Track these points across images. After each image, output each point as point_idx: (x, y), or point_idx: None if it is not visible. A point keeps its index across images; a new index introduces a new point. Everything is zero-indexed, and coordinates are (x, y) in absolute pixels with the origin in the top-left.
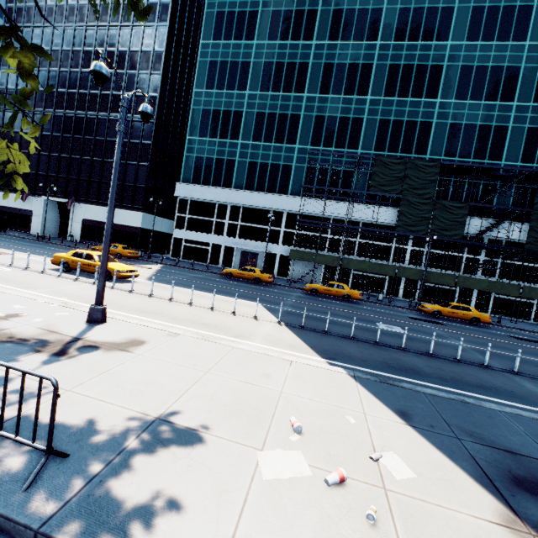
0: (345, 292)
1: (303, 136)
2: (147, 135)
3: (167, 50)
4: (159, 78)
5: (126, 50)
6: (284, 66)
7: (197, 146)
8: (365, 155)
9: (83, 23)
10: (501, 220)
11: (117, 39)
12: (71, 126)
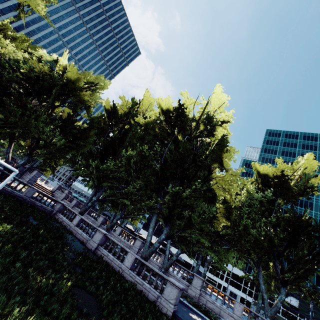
0: None
1: None
2: None
3: None
4: None
5: None
6: None
7: None
8: None
9: None
10: None
11: None
12: None
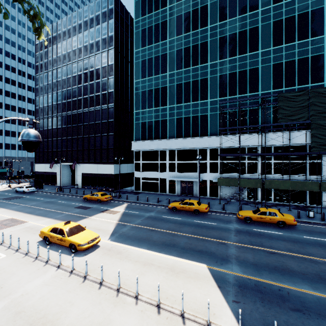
0: (278, 218)
1: (212, 92)
2: (110, 116)
3: (116, 62)
4: (113, 80)
5: (93, 69)
6: (190, 49)
7: (141, 116)
8: (268, 95)
9: (70, 61)
10: None
11: (88, 64)
12: (71, 120)
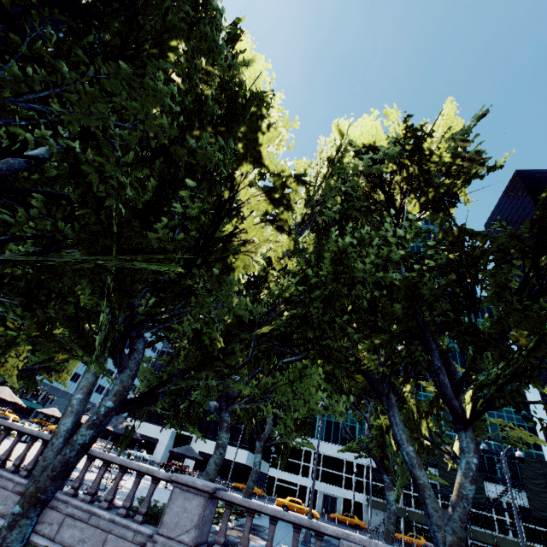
0: (422, 542)
1: None
2: None
3: None
4: None
5: None
6: None
7: None
8: None
9: None
10: (507, 488)
11: None
12: None
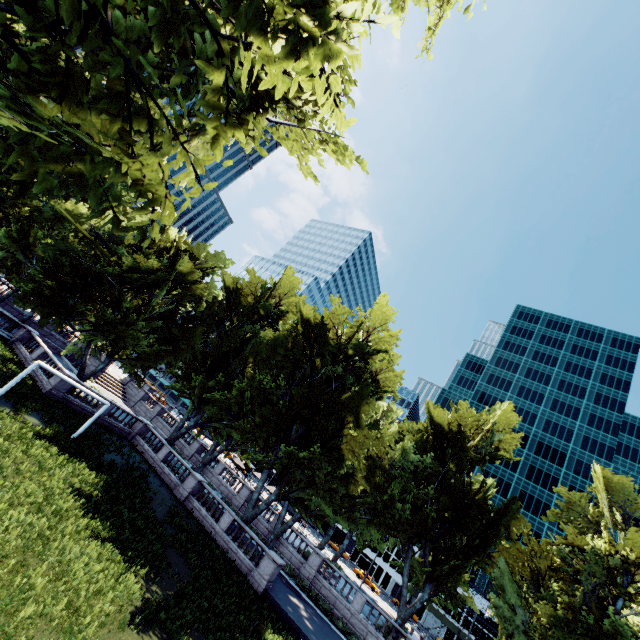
0: None
1: None
2: None
3: None
4: None
5: None
6: None
7: None
8: None
9: None
10: None
11: None
12: None
